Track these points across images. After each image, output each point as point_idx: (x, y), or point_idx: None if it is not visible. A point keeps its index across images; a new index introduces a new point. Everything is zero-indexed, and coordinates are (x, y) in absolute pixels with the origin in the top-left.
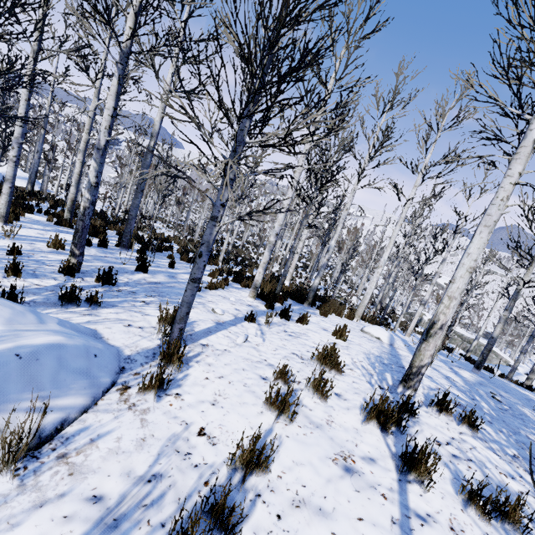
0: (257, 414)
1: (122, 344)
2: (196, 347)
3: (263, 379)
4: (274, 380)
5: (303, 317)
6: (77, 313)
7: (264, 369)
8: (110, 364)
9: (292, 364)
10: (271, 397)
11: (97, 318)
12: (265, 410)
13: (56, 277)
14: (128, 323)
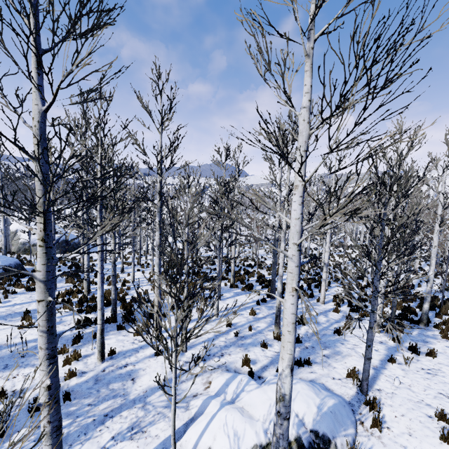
0: (439, 443)
1: (341, 393)
2: (375, 392)
3: (429, 417)
4: (438, 419)
5: (430, 351)
6: (306, 371)
7: (426, 409)
8: (349, 409)
9: (443, 403)
10: (444, 434)
11: (316, 374)
12: (442, 441)
13: (276, 343)
14: (331, 376)
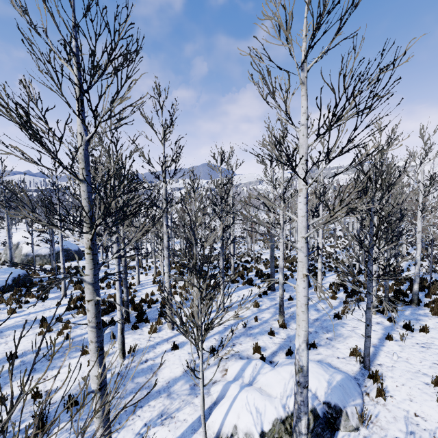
0: (437, 406)
1: (346, 370)
2: (377, 366)
3: (426, 384)
4: (434, 385)
5: (422, 328)
6: (313, 353)
7: (423, 377)
8: (355, 383)
9: None
10: None
11: (322, 355)
12: None
13: (281, 331)
14: (336, 356)
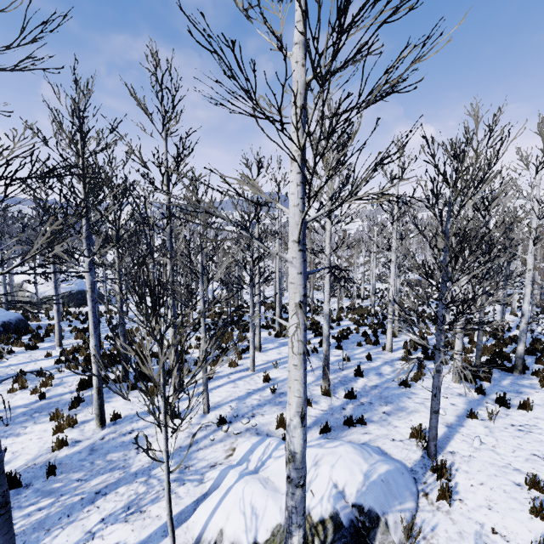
0: (528, 519)
1: (401, 458)
2: (447, 455)
3: (517, 485)
4: (529, 487)
5: (523, 403)
6: (358, 432)
7: (513, 475)
8: (410, 477)
9: (538, 467)
10: (535, 506)
11: (371, 435)
12: (533, 516)
13: (323, 399)
14: (390, 437)
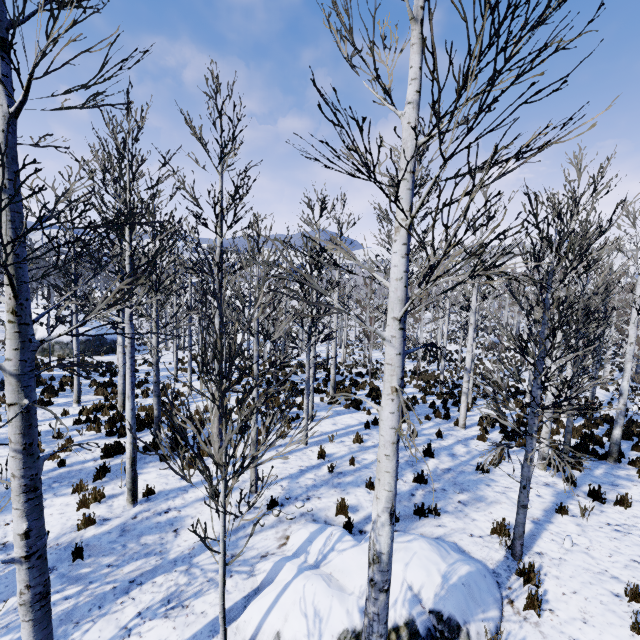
0: (629, 636)
1: (481, 557)
2: (534, 556)
3: (615, 595)
4: (629, 599)
5: (621, 499)
6: (431, 524)
7: (611, 583)
8: (492, 581)
9: (639, 575)
10: (638, 622)
11: (446, 528)
12: (635, 633)
13: None
14: (468, 532)
